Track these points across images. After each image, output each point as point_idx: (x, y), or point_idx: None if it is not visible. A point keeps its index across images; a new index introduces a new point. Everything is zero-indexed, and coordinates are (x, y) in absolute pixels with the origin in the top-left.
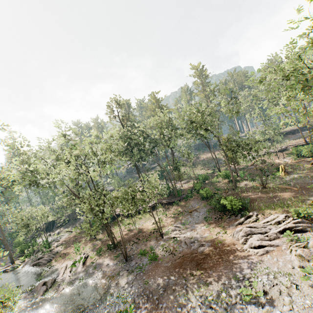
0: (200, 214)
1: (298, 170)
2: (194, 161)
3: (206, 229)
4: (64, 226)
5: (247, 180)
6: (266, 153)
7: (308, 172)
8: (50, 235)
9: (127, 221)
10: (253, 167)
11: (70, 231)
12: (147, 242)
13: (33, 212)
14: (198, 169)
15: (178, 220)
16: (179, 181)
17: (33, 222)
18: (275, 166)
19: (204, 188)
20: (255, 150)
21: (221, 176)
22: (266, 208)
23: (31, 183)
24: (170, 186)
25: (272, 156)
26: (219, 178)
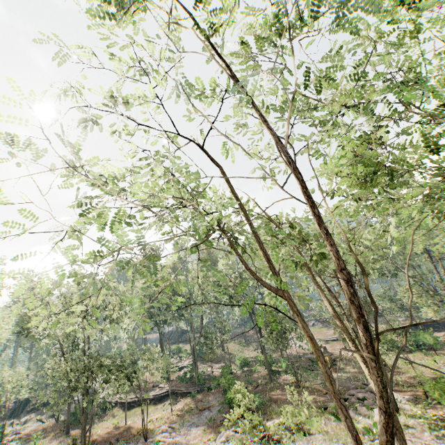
0: (210, 414)
1: (349, 367)
2: (250, 336)
3: (200, 434)
4: (39, 411)
5: (289, 374)
6: (336, 338)
7: (356, 372)
8: (13, 423)
9: (122, 414)
10: (311, 356)
11: (42, 420)
12: (124, 444)
13: (8, 376)
14: (250, 349)
15: (180, 419)
16: (216, 363)
17: (1, 390)
18: (333, 358)
19: (227, 375)
20: (292, 330)
21: (262, 363)
22: (278, 413)
23: (21, 332)
24: (200, 369)
25: (341, 344)
26: (264, 366)
